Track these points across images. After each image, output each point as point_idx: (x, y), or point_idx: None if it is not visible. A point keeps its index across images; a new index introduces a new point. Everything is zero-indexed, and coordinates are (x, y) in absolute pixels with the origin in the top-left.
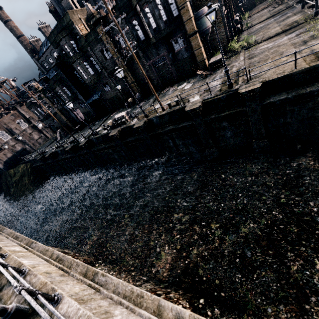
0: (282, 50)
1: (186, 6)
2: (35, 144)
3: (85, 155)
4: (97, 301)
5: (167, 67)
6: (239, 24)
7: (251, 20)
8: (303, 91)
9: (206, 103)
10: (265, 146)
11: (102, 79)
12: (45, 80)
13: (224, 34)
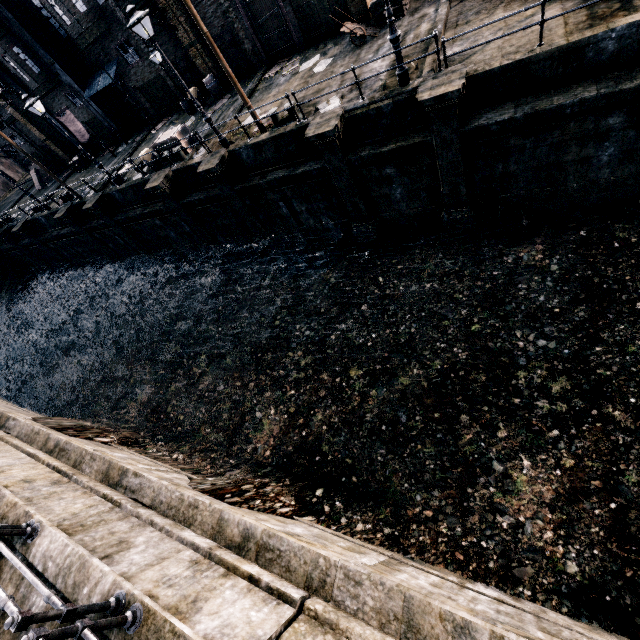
0: None
1: None
2: None
3: (104, 230)
4: (111, 525)
5: (273, 5)
6: None
7: None
8: (546, 105)
9: (352, 119)
10: (465, 220)
11: (114, 29)
12: None
13: None
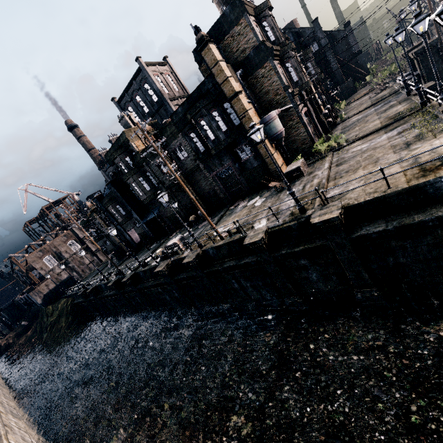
0: (378, 155)
1: (248, 114)
2: (85, 270)
3: (131, 293)
4: None
5: (234, 178)
6: (329, 117)
7: (349, 110)
8: (409, 221)
9: (273, 232)
10: (376, 298)
11: None
12: (98, 198)
13: (305, 134)
